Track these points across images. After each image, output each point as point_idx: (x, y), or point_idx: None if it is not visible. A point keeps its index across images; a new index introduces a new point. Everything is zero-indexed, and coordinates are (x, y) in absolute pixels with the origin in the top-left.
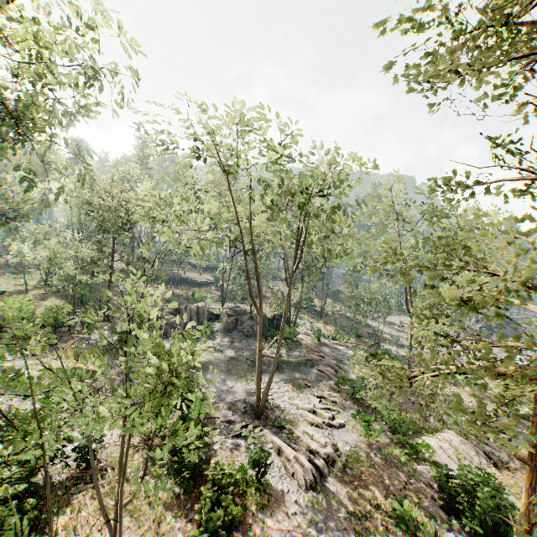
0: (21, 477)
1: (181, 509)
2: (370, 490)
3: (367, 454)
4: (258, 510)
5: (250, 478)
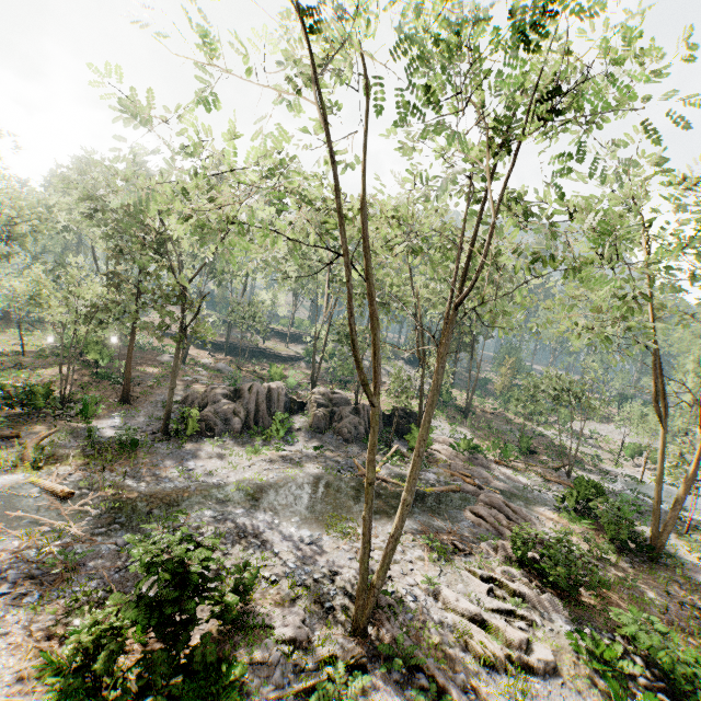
0: None
1: None
2: None
3: None
4: None
5: None
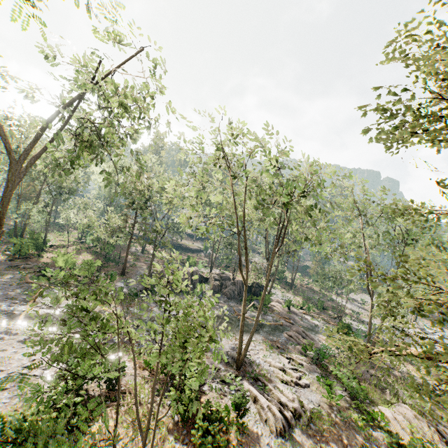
0: (72, 389)
1: (179, 433)
2: (330, 445)
3: (328, 413)
4: (237, 445)
5: (232, 418)
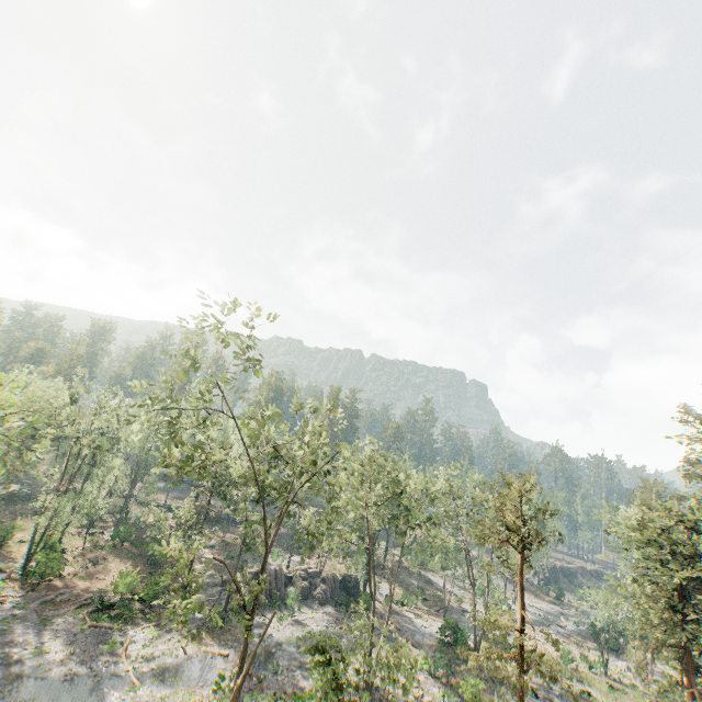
0: None
1: None
2: None
3: None
4: None
5: None
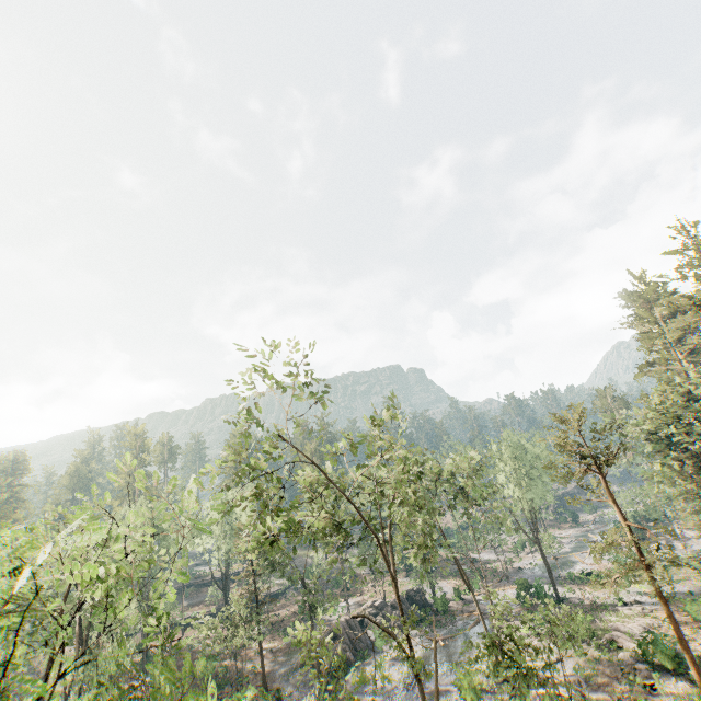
0: None
1: None
2: (610, 684)
3: (588, 666)
4: None
5: None
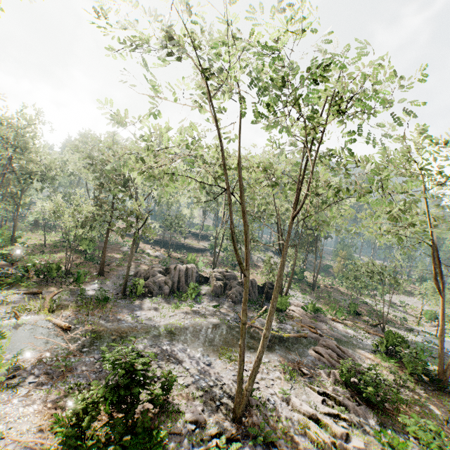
0: None
1: None
2: None
3: None
4: None
5: None
